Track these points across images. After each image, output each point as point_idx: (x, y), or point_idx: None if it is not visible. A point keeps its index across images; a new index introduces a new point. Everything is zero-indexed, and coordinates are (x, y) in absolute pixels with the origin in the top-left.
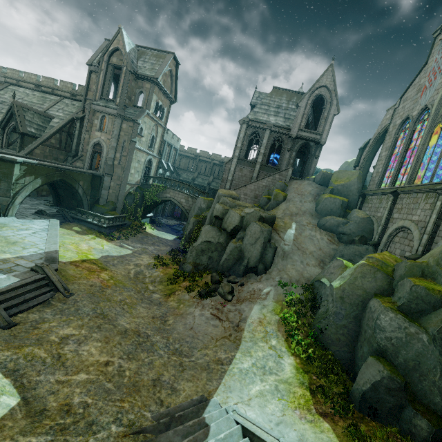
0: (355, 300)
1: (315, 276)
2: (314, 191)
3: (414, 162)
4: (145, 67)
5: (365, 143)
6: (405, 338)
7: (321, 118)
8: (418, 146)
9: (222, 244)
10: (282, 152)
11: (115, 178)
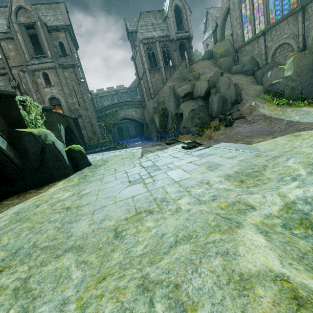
0: (305, 71)
1: (262, 88)
2: (211, 63)
3: (265, 12)
4: (49, 20)
5: (215, 26)
6: None
7: (183, 21)
8: (263, 2)
9: (203, 105)
10: (171, 53)
11: (83, 118)
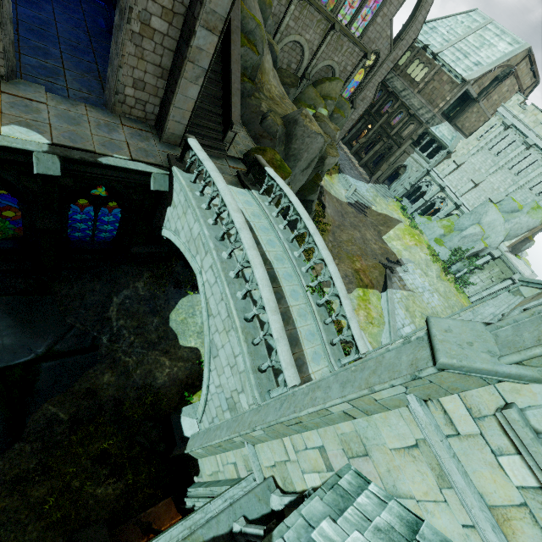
0: None
1: None
2: None
3: None
4: None
5: None
6: None
7: None
8: None
9: None
10: None
11: None
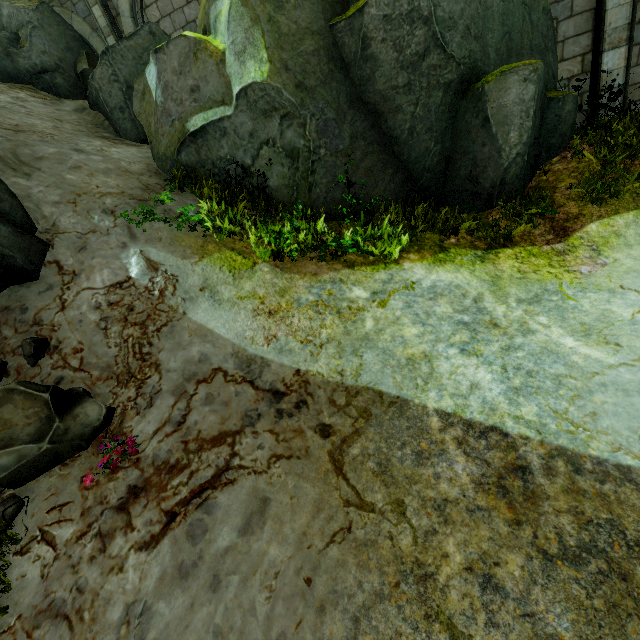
0: (320, 67)
1: (151, 160)
2: None
3: None
4: None
5: None
6: (481, 6)
7: None
8: None
9: None
10: None
11: None
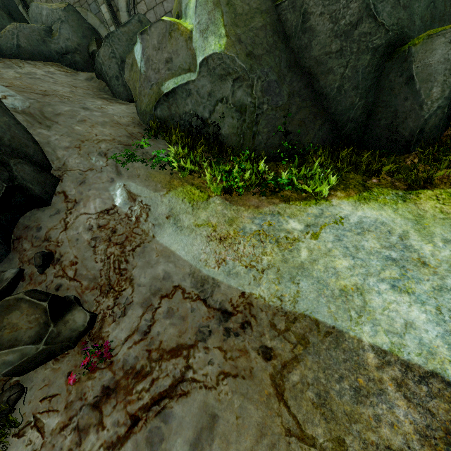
0: (266, 39)
1: (135, 115)
2: None
3: None
4: None
5: None
6: None
7: None
8: None
9: None
10: None
11: None
